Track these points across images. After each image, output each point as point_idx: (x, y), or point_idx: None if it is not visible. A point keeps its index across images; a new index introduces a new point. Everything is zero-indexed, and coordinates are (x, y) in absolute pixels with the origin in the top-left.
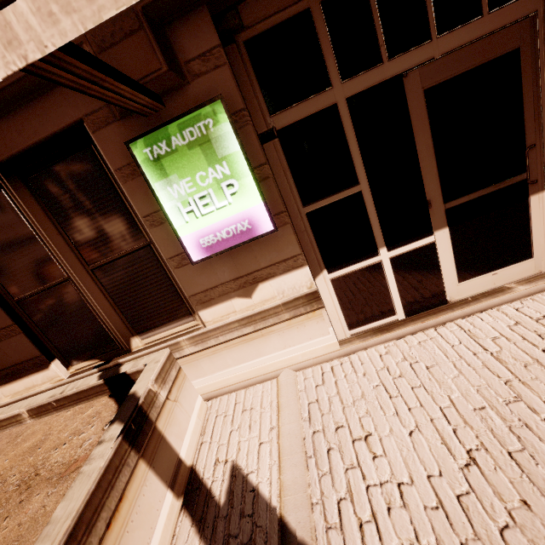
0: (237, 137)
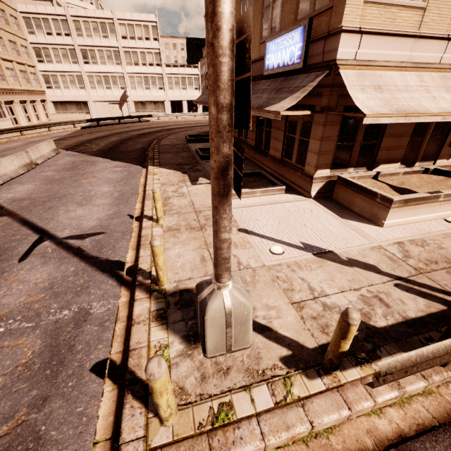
0: None
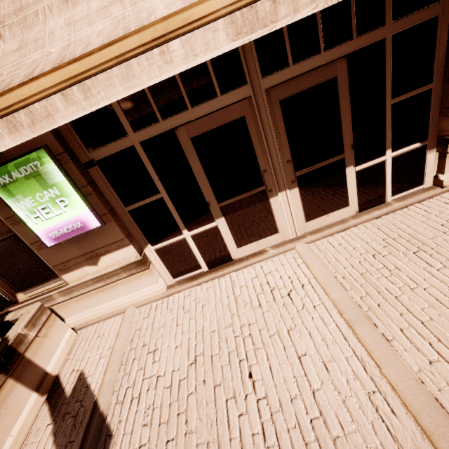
0: (61, 171)
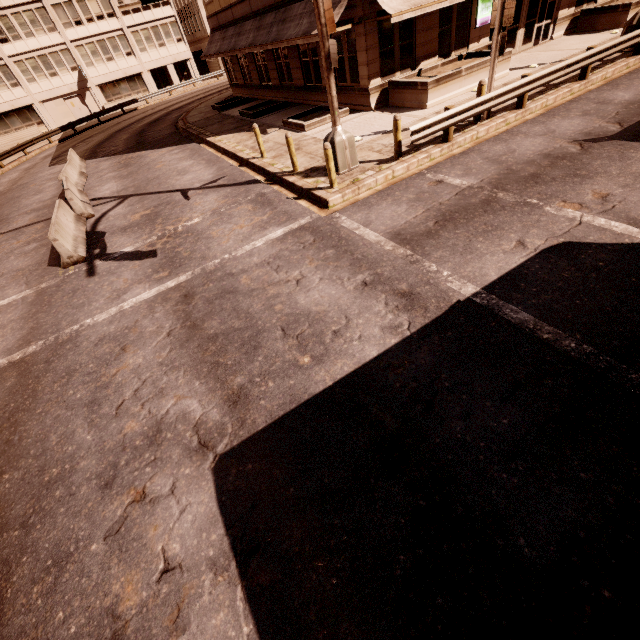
0: None
